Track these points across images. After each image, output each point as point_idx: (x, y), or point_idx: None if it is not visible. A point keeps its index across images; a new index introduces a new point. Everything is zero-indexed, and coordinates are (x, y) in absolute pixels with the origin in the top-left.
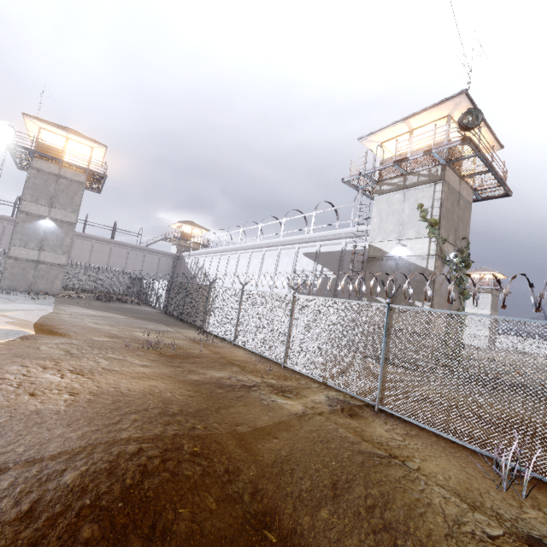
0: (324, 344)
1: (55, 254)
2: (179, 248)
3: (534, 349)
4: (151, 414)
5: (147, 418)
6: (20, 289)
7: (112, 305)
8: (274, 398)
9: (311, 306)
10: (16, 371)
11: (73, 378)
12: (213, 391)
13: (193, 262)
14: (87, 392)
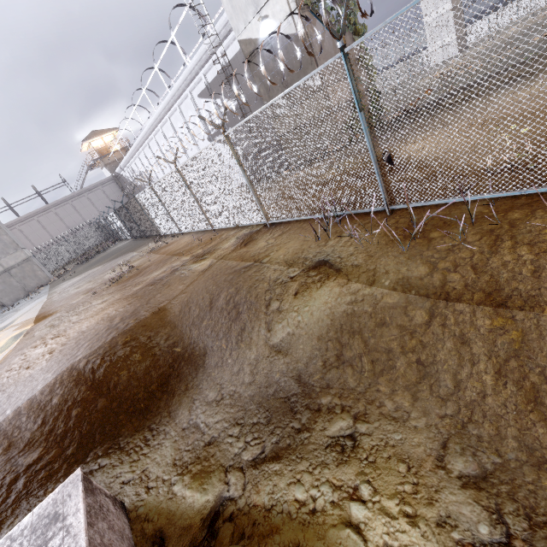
0: (219, 198)
1: (11, 255)
2: (109, 168)
3: (514, 17)
4: (99, 334)
5: (95, 338)
6: (21, 296)
7: (93, 261)
8: (192, 267)
9: (191, 171)
10: (18, 360)
11: (53, 342)
12: (147, 291)
13: (131, 174)
14: (60, 346)
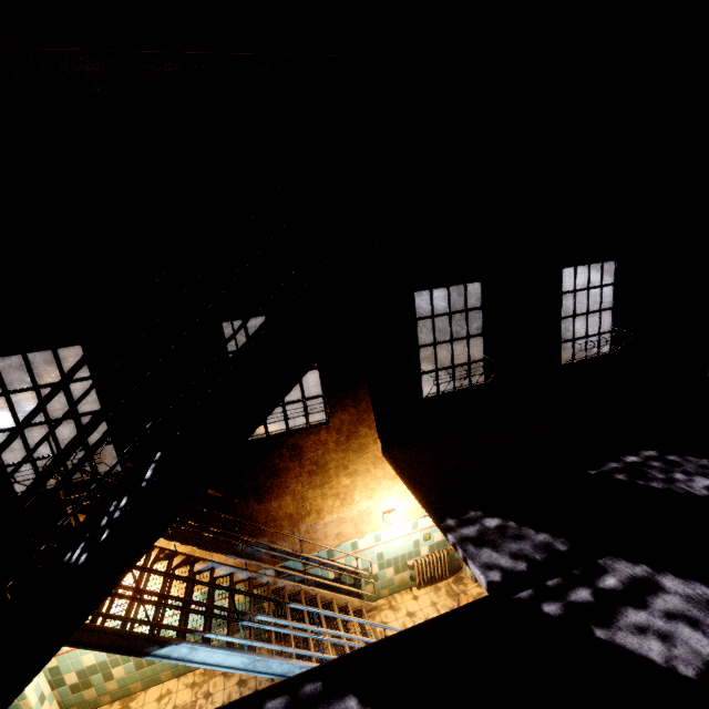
0: None
1: None
2: None
3: None
4: None
5: None
6: None
7: None
8: None
9: None
10: None
11: None
12: None
13: None
14: None
